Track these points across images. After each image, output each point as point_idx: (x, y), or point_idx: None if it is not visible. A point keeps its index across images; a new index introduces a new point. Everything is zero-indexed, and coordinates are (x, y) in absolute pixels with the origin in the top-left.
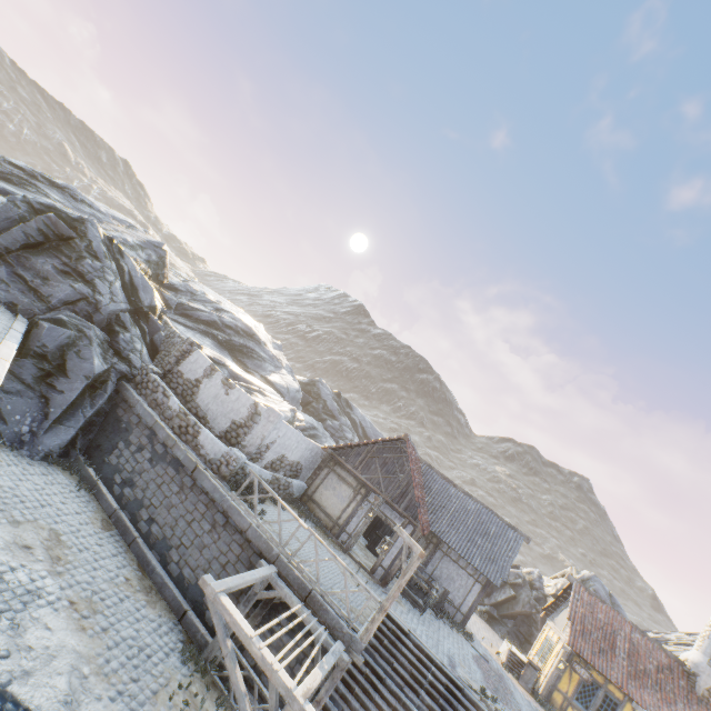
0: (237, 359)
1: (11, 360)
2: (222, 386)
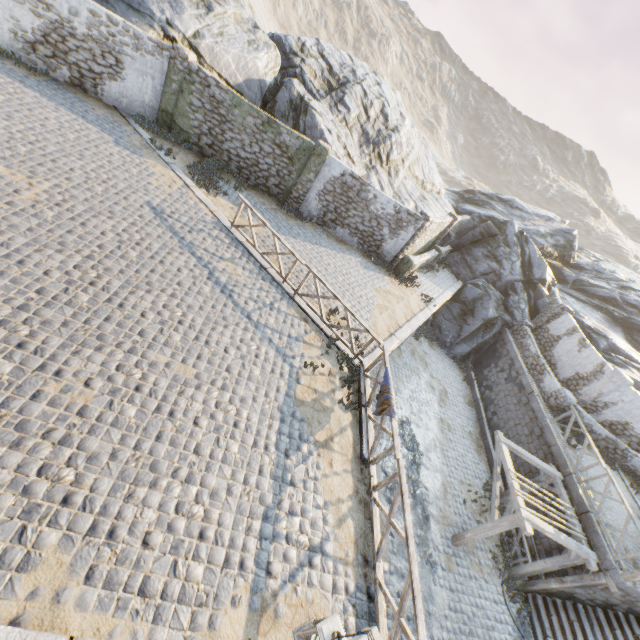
0: (631, 337)
1: (446, 299)
2: (577, 344)
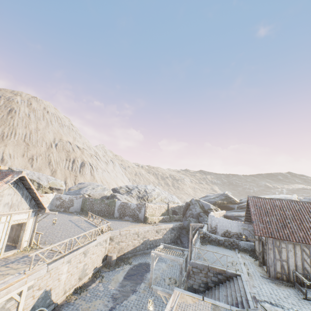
0: None
1: (169, 226)
2: None
